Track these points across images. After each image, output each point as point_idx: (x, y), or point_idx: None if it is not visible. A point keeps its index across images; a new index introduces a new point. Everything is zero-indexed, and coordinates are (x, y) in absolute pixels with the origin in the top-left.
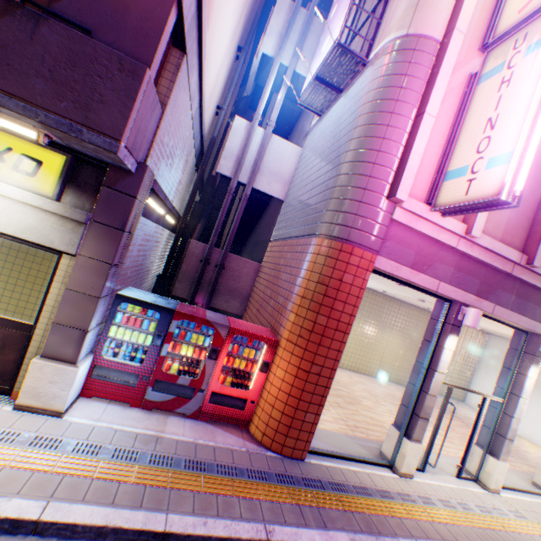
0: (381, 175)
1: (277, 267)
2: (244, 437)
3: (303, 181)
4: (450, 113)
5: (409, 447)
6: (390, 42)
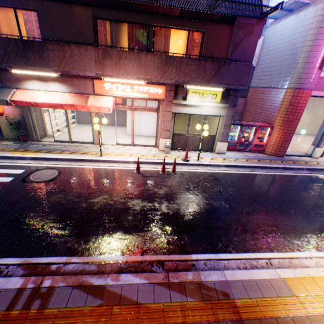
0: (316, 61)
1: (262, 100)
2: (264, 154)
3: (270, 59)
4: None
5: (317, 150)
6: None
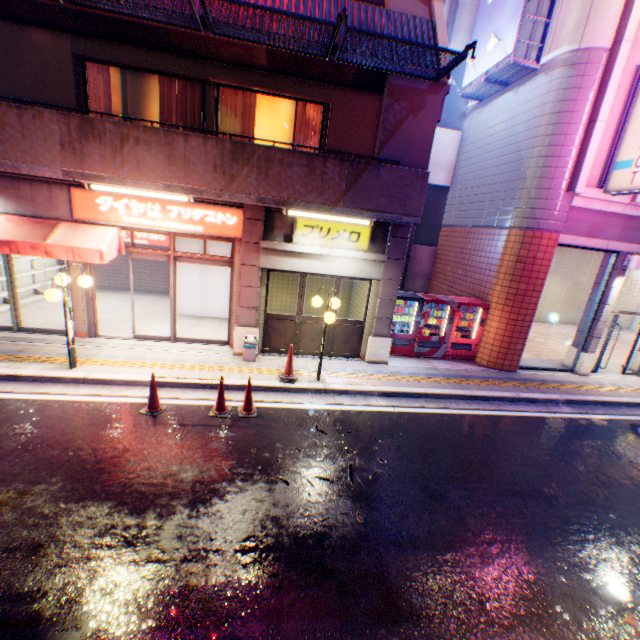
0: (561, 176)
1: (464, 251)
2: (474, 365)
3: (476, 173)
4: (617, 107)
5: (585, 357)
6: (563, 55)
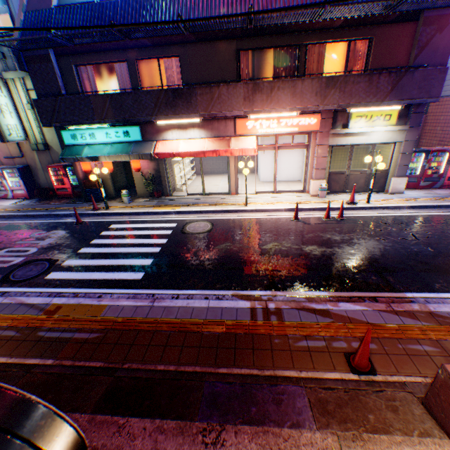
0: None
1: None
2: None
3: None
4: None
5: None
6: None
